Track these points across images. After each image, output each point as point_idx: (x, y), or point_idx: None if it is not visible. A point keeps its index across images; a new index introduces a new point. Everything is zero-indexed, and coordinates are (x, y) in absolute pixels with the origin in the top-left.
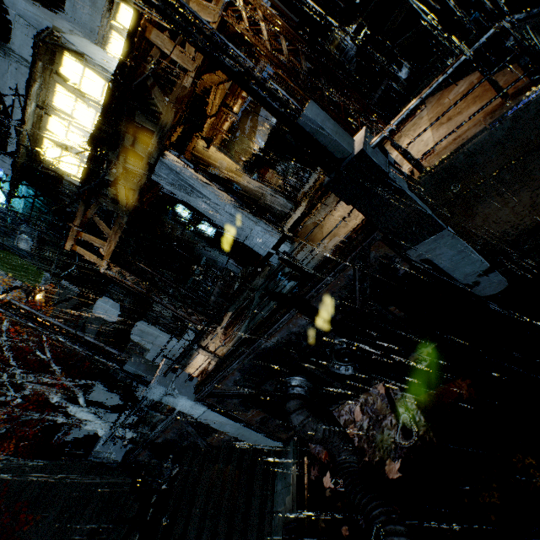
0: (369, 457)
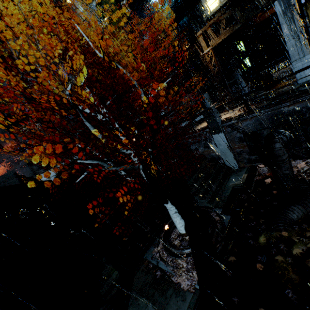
0: (302, 177)
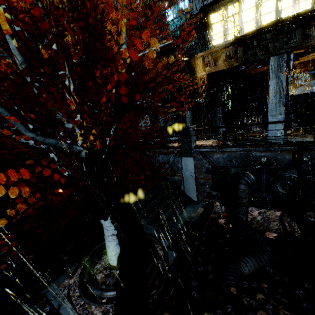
0: (255, 226)
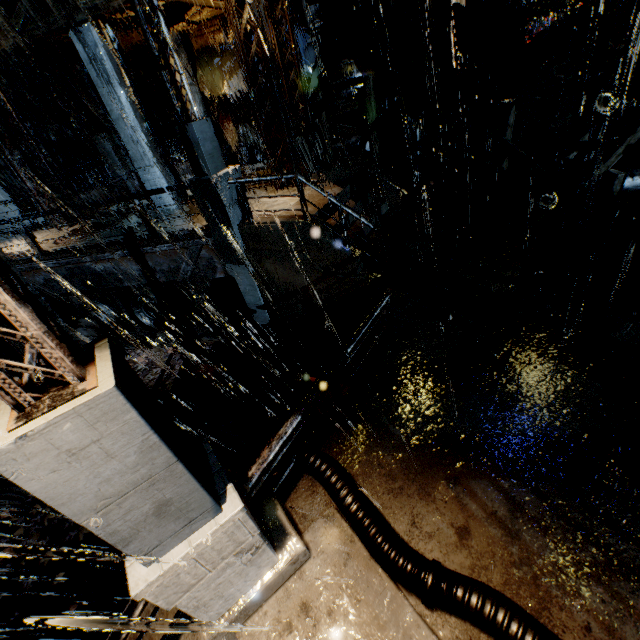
0: None
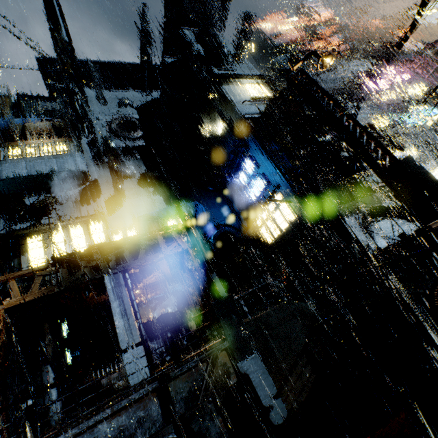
0: None
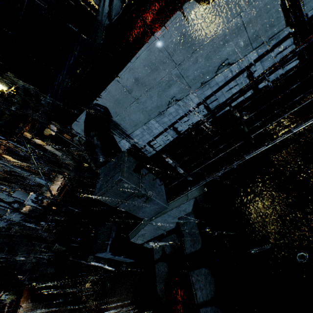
0: None
